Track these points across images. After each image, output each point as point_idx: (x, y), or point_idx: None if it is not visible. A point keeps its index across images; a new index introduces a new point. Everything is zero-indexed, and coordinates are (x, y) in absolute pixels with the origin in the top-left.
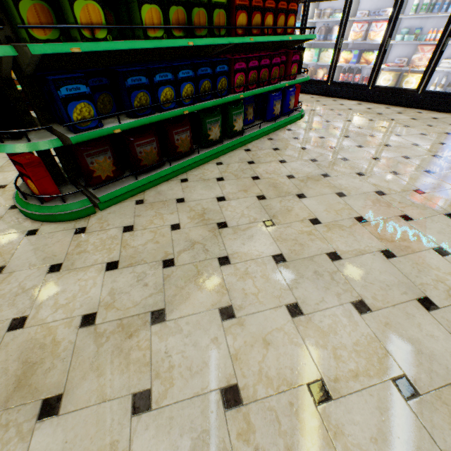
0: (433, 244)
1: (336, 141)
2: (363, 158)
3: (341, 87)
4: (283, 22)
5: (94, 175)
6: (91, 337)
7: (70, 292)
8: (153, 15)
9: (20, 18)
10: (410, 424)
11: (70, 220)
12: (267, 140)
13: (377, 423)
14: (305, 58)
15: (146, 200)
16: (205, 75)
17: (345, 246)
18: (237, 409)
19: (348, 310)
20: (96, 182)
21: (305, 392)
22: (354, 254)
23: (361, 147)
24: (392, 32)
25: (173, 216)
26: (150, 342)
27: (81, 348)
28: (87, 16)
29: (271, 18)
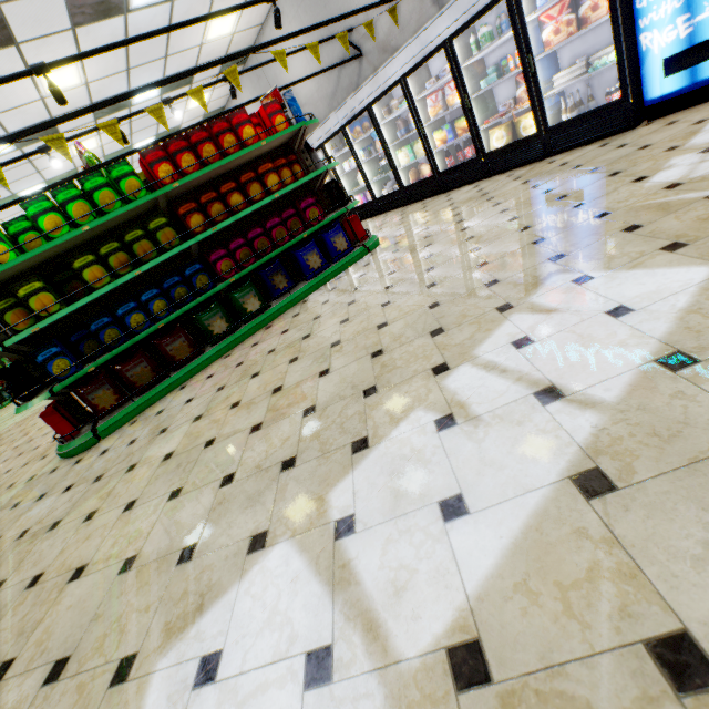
0: (313, 402)
1: (373, 275)
2: (375, 292)
3: (452, 174)
4: (260, 188)
5: (99, 408)
6: (15, 546)
7: (33, 515)
8: (95, 273)
9: (8, 325)
10: (100, 594)
11: (81, 454)
12: (300, 305)
13: (84, 594)
14: (402, 162)
15: (139, 419)
16: (175, 285)
17: (230, 429)
18: (30, 589)
19: (163, 499)
20: (103, 414)
21: (71, 574)
22: (228, 436)
23: (391, 274)
24: (465, 87)
25: (141, 431)
26: (35, 545)
27: (5, 554)
28: (42, 303)
29: (238, 196)
